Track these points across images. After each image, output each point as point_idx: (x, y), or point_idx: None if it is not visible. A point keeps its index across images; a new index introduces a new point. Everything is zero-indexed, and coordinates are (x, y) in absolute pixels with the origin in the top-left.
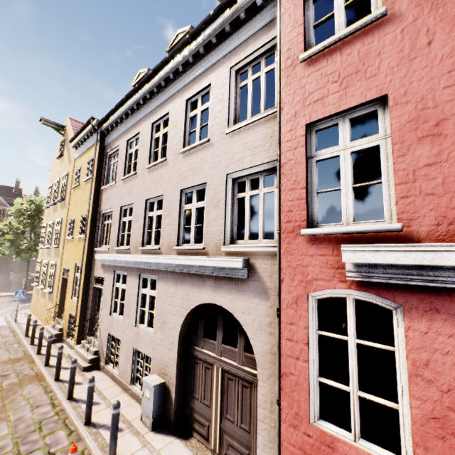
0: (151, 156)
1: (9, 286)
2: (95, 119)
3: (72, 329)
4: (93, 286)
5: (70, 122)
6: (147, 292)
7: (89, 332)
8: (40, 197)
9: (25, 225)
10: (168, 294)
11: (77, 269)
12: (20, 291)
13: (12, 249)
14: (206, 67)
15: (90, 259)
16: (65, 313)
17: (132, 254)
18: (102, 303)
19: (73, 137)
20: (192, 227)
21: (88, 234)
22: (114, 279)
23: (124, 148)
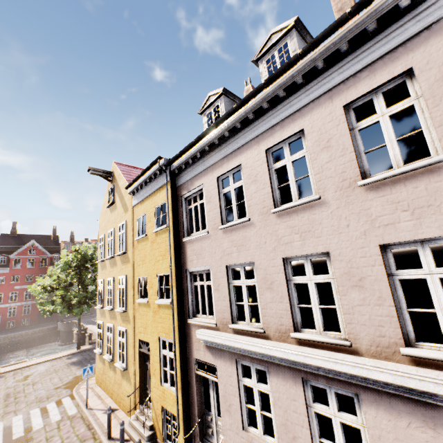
0: (274, 194)
1: (57, 335)
2: (161, 159)
3: (168, 429)
4: (195, 373)
5: (118, 167)
6: (331, 415)
7: (201, 441)
8: (84, 246)
9: (72, 276)
10: (409, 440)
11: (161, 344)
12: (87, 367)
13: (63, 305)
14: (388, 47)
15: (182, 334)
16: (154, 404)
17: (273, 340)
18: (221, 405)
19: (131, 183)
20: (440, 314)
21: (175, 301)
22: (238, 372)
23: (213, 187)
